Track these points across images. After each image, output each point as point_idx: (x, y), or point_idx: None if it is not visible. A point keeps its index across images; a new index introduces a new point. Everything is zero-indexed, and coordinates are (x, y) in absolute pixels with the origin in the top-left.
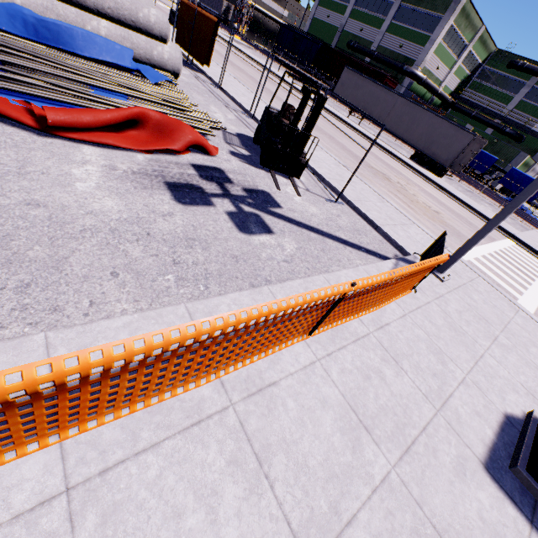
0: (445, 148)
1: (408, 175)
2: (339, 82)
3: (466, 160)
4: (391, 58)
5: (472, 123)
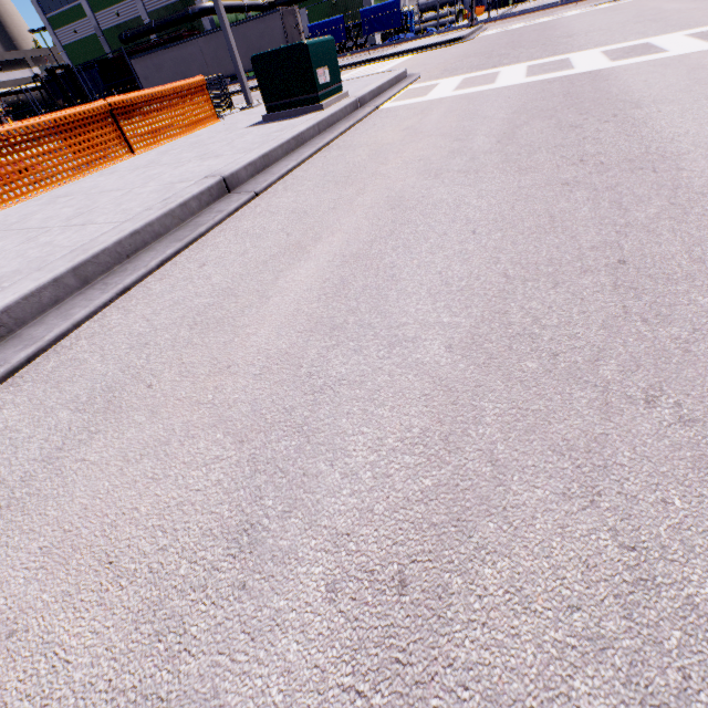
0: (272, 46)
1: (257, 93)
2: (141, 80)
3: (298, 38)
4: (170, 15)
5: (307, 6)
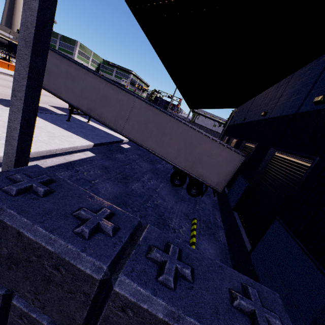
0: None
1: None
2: None
3: None
4: None
5: None
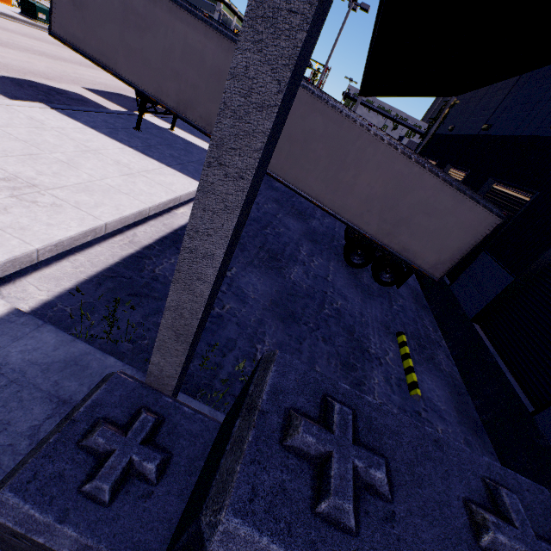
0: None
1: None
2: None
3: None
4: None
5: None
